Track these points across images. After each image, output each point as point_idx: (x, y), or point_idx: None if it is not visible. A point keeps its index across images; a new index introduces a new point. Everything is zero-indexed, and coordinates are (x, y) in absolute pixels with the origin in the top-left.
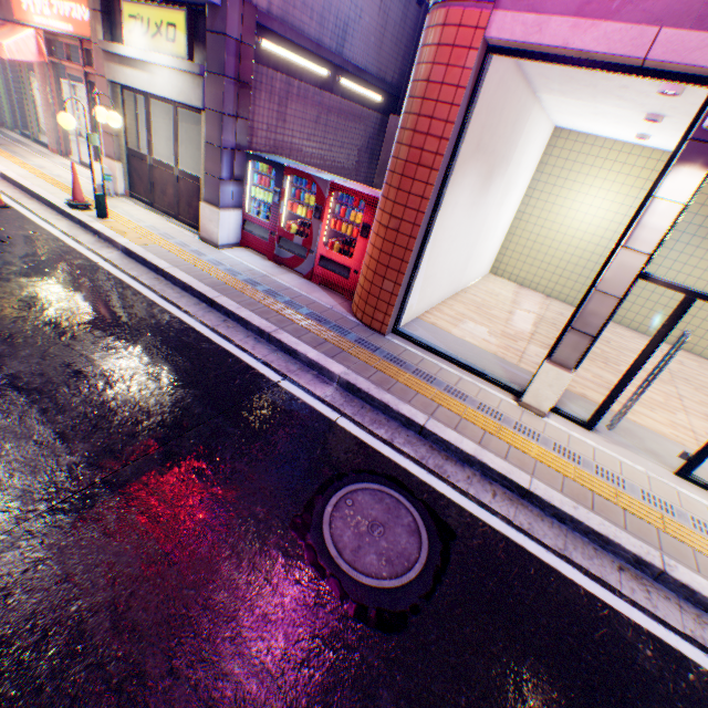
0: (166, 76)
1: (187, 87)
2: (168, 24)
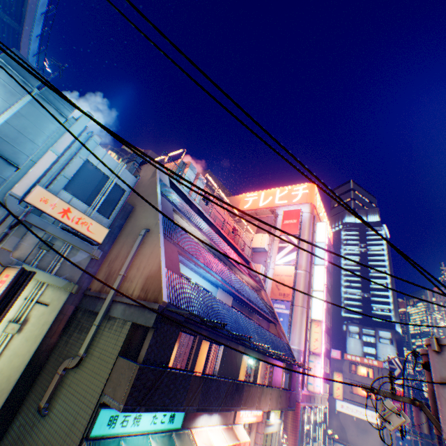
0: (276, 424)
1: (279, 425)
2: (277, 410)
